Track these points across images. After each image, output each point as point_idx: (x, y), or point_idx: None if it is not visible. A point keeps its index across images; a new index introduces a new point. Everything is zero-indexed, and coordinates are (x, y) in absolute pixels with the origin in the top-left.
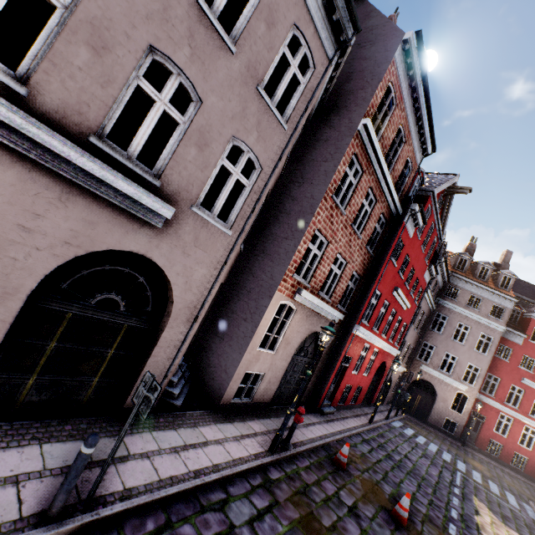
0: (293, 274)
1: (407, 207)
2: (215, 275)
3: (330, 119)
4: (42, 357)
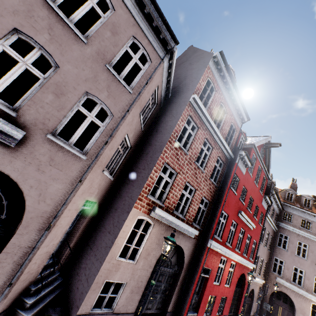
0: (147, 195)
1: (237, 153)
2: (70, 190)
3: (174, 99)
4: None
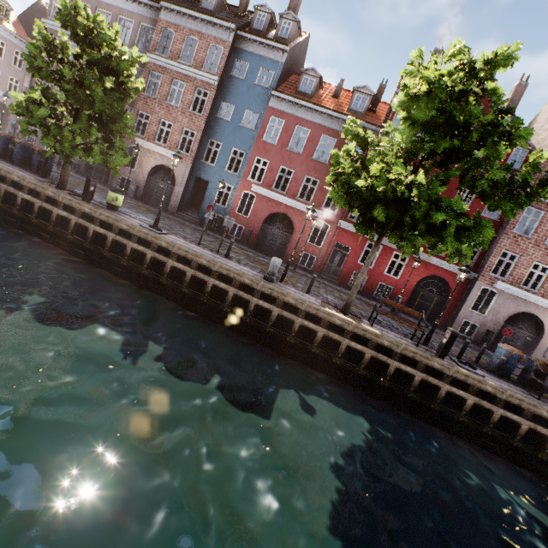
0: None
1: None
2: None
3: None
4: None
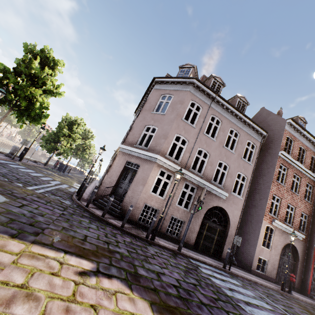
0: (268, 213)
1: None
2: (240, 213)
3: (265, 152)
4: (203, 235)
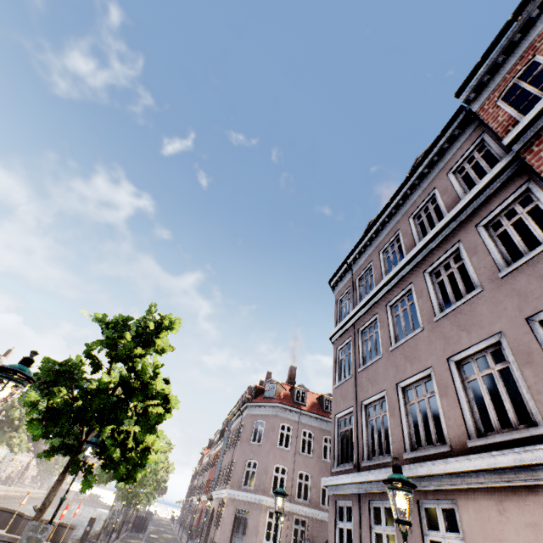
0: None
1: None
2: None
3: None
4: None
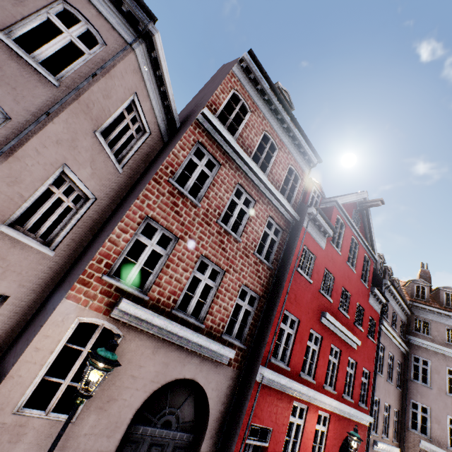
0: (103, 274)
1: (304, 212)
2: None
3: (182, 125)
4: None
